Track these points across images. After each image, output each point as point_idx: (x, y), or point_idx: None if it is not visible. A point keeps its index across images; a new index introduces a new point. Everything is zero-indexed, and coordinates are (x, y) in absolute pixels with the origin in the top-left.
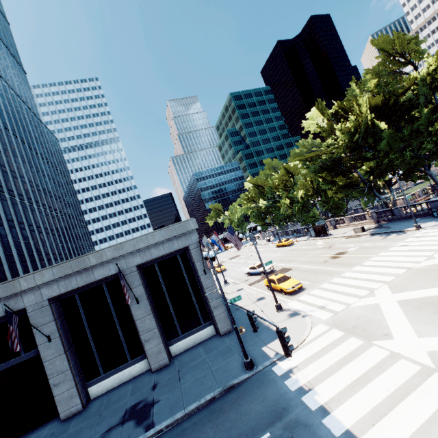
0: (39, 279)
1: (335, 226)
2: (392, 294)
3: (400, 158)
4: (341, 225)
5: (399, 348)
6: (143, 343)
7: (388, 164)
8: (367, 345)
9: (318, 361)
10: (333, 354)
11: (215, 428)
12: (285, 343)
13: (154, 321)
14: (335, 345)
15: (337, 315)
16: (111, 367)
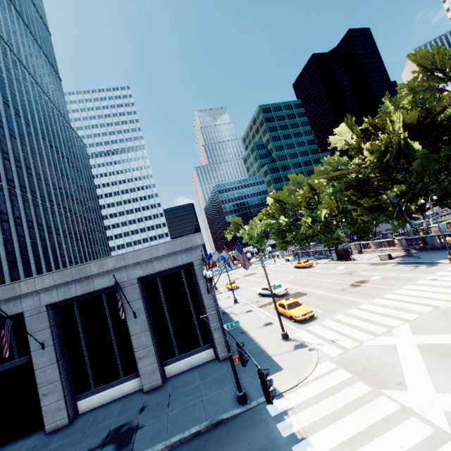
0: (39, 284)
1: (359, 251)
2: (412, 336)
3: (436, 182)
4: (367, 250)
5: (412, 403)
6: (137, 360)
7: (421, 188)
8: (376, 393)
9: (317, 405)
10: (335, 399)
11: None
12: (266, 388)
13: (150, 338)
14: (339, 388)
15: (346, 352)
16: (103, 382)
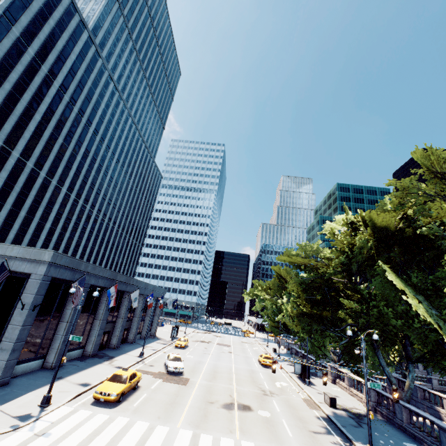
0: None
1: (334, 379)
2: None
3: (403, 318)
4: (341, 382)
5: None
6: None
7: (378, 317)
8: None
9: None
10: None
11: None
12: None
13: None
14: None
15: None
16: None
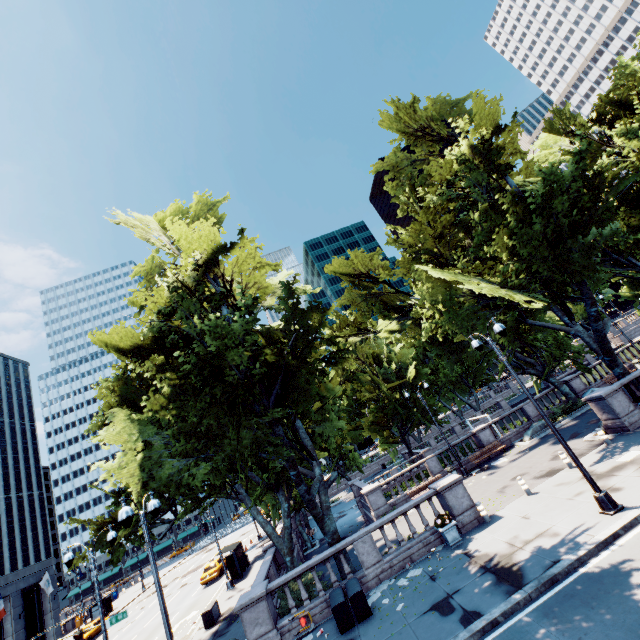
0: None
1: None
2: None
3: None
4: None
5: None
6: None
7: None
8: None
9: None
10: None
11: None
12: None
13: None
14: None
15: None
16: None
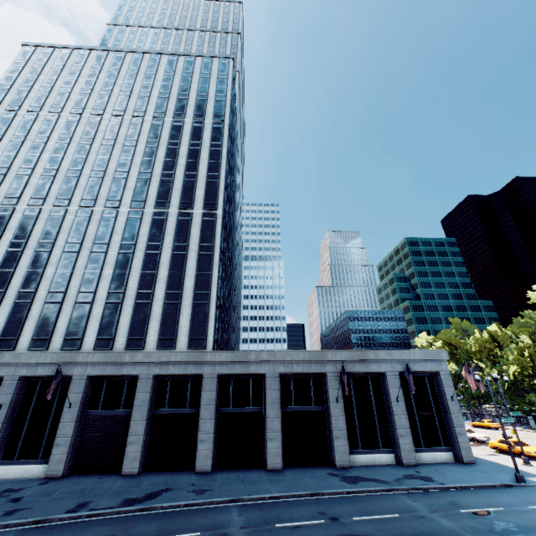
0: (338, 356)
1: None
2: None
3: None
4: None
5: None
6: (398, 436)
7: None
8: None
9: None
10: None
11: (511, 495)
12: None
13: (408, 421)
14: None
15: None
16: (366, 447)
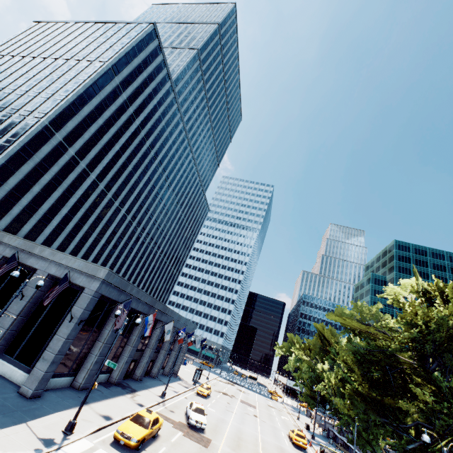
0: (13, 241)
1: None
2: None
3: None
4: None
5: None
6: None
7: None
8: None
9: None
10: None
11: None
12: None
13: (11, 322)
14: None
15: None
16: None
